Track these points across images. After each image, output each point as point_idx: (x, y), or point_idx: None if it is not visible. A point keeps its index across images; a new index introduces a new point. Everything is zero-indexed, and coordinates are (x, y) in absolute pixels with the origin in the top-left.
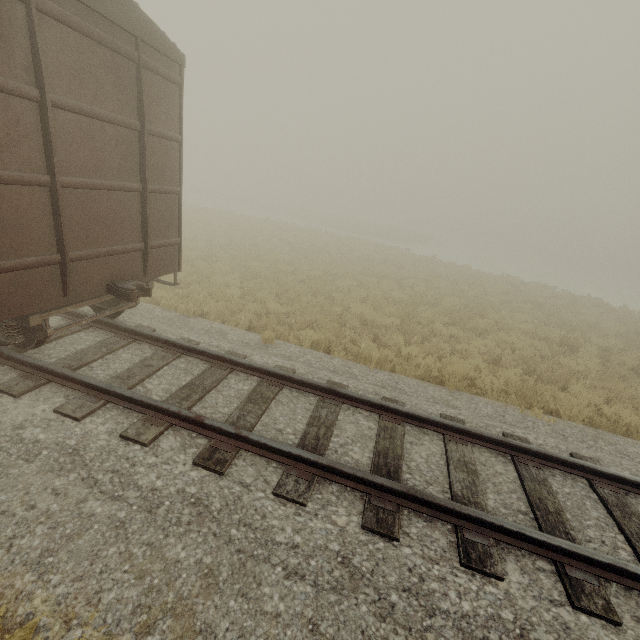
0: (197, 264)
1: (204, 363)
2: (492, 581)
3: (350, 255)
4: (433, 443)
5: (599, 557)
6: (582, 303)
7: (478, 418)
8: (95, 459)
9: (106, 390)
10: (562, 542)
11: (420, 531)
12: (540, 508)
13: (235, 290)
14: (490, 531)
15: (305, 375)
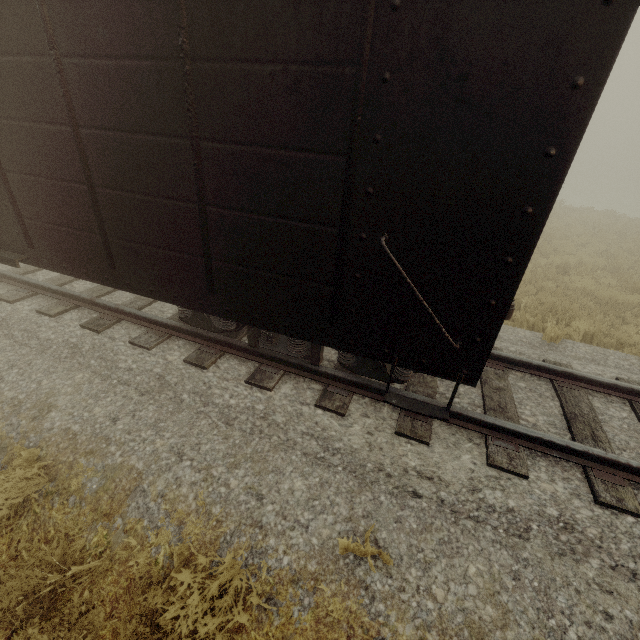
0: None
1: (538, 379)
2: None
3: None
4: None
5: None
6: None
7: None
8: (605, 539)
9: (525, 435)
10: None
11: None
12: None
13: None
14: None
15: None
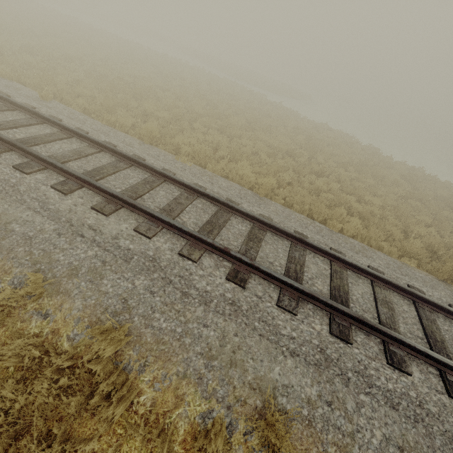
0: (58, 62)
1: None
2: (22, 174)
3: (205, 87)
4: (78, 146)
5: (82, 177)
6: (349, 144)
7: (133, 150)
8: None
9: None
10: (71, 170)
11: (10, 157)
12: (96, 170)
13: (64, 77)
14: (46, 164)
15: (41, 111)
